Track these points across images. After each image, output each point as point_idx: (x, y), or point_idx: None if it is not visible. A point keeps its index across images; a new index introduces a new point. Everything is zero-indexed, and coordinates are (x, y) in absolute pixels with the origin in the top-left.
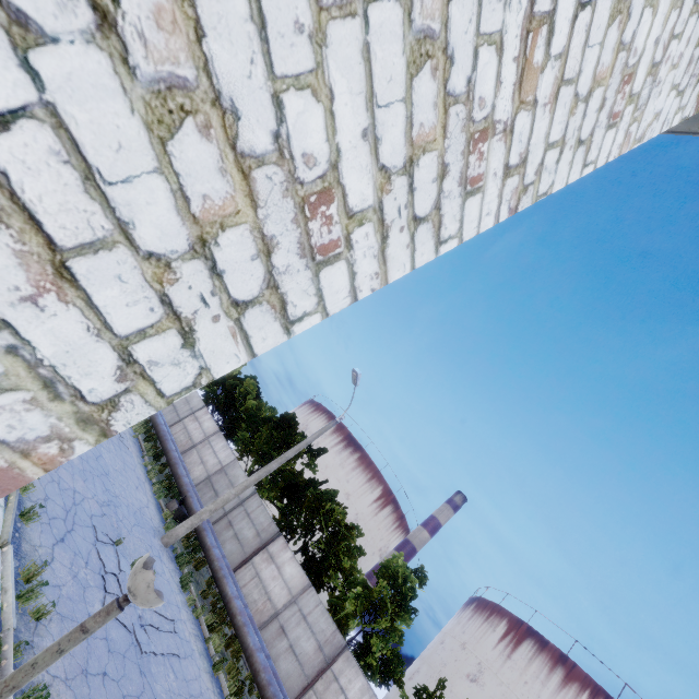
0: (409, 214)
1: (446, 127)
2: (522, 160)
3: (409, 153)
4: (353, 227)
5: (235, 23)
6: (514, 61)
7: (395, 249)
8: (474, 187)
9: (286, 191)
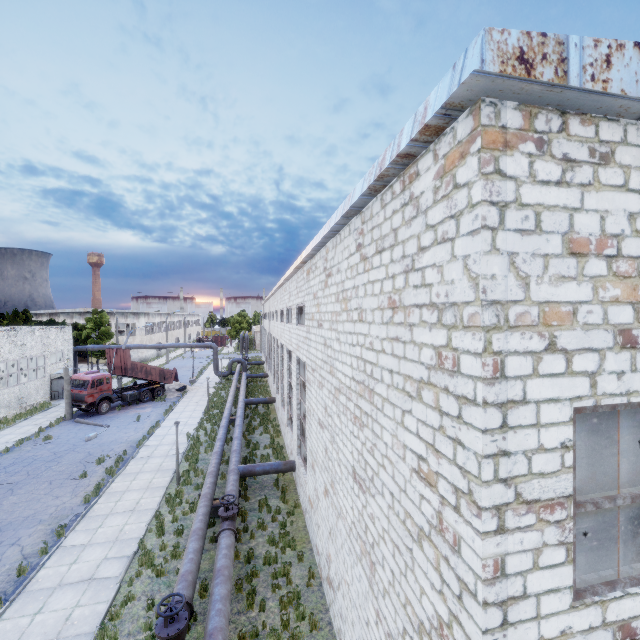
0: (456, 598)
1: (435, 545)
2: (455, 491)
3: (438, 573)
4: (452, 631)
5: (413, 598)
6: (425, 487)
7: (467, 625)
8: (457, 543)
9: (437, 636)
